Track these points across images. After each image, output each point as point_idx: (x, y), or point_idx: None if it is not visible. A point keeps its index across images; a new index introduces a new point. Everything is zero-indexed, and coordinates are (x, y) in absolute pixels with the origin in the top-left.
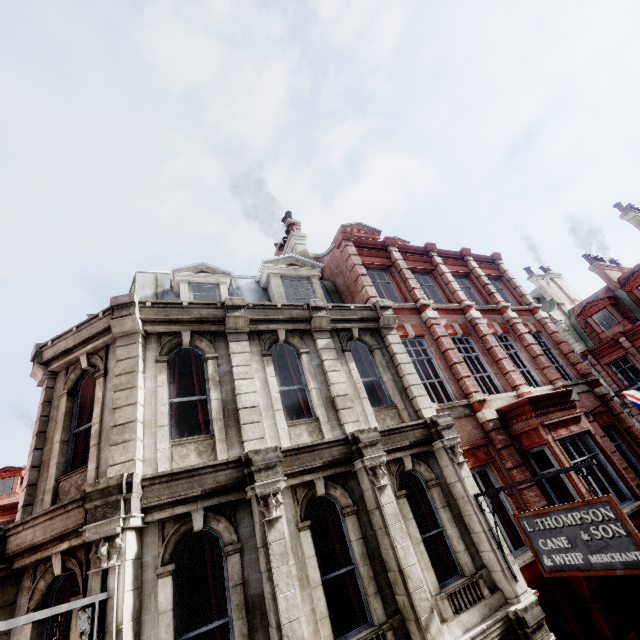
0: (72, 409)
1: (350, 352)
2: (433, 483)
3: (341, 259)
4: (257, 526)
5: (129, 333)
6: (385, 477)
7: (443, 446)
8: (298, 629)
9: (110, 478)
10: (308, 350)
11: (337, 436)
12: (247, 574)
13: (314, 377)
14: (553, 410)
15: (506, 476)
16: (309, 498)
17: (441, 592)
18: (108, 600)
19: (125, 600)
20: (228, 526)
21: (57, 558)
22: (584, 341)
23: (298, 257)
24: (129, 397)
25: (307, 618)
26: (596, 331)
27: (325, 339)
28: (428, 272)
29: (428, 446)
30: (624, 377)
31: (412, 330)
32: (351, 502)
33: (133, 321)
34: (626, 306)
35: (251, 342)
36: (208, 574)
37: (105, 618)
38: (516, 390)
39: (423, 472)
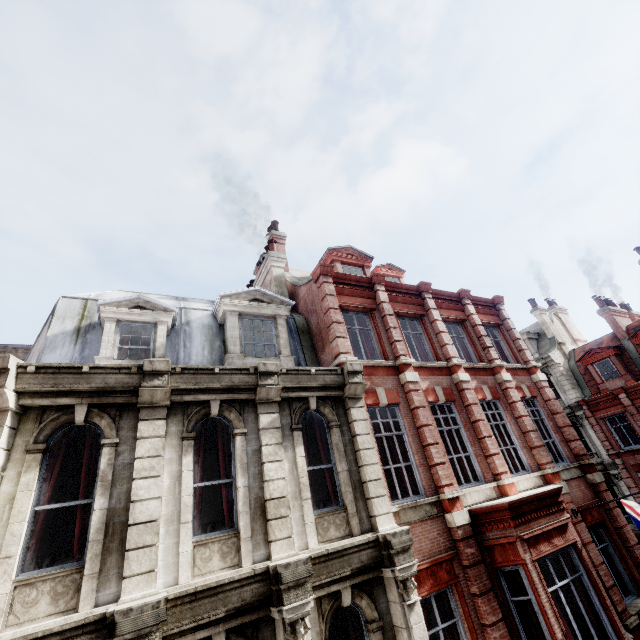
0: None
1: (300, 431)
2: (374, 627)
3: (317, 296)
4: None
5: None
6: (308, 631)
7: (394, 575)
8: None
9: None
10: (245, 430)
11: (254, 569)
12: None
13: (245, 470)
14: (536, 516)
15: (469, 604)
16: None
17: None
18: None
19: None
20: None
21: None
22: (581, 388)
23: (265, 291)
24: None
25: None
26: (595, 380)
27: (271, 414)
28: (417, 317)
29: (376, 572)
30: (618, 435)
31: (385, 397)
32: None
33: (0, 396)
34: (631, 359)
35: (171, 418)
36: None
37: None
38: (497, 479)
39: (364, 608)
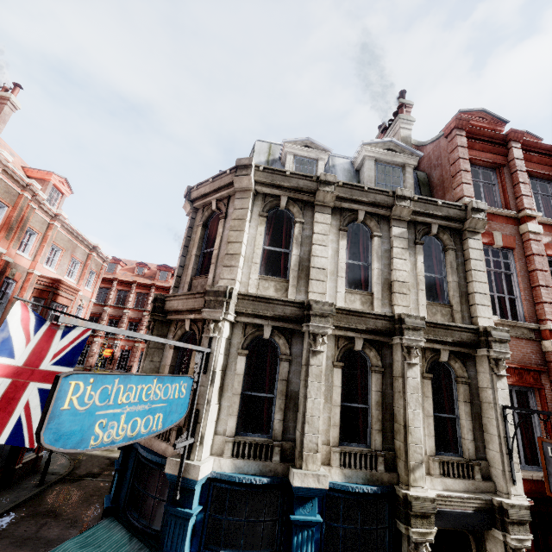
0: (203, 236)
1: (422, 246)
2: (463, 380)
3: (445, 150)
4: (304, 351)
5: (244, 189)
6: (417, 358)
7: (487, 355)
8: (316, 422)
9: (220, 286)
10: (381, 234)
11: (385, 312)
12: (291, 377)
13: (379, 259)
14: None
15: (549, 406)
16: (347, 348)
17: (435, 456)
18: (211, 354)
19: (219, 358)
20: (285, 343)
21: (188, 321)
22: None
23: (398, 142)
24: (238, 237)
25: (324, 420)
26: None
27: (401, 228)
28: None
29: (471, 350)
30: None
31: (501, 240)
32: (380, 364)
33: (248, 180)
34: None
35: (333, 216)
36: (267, 366)
37: (208, 362)
38: None
39: (456, 368)
